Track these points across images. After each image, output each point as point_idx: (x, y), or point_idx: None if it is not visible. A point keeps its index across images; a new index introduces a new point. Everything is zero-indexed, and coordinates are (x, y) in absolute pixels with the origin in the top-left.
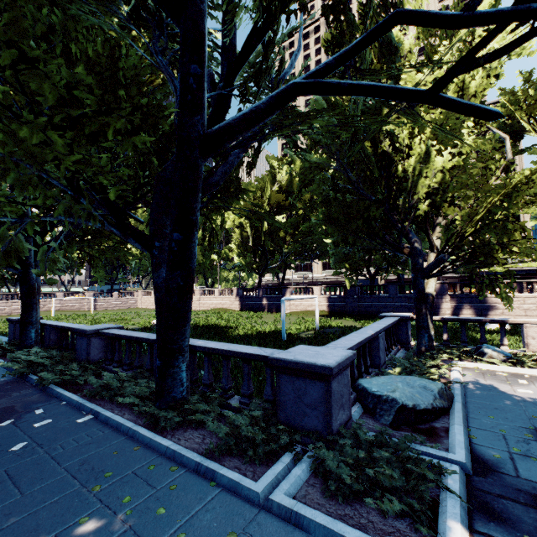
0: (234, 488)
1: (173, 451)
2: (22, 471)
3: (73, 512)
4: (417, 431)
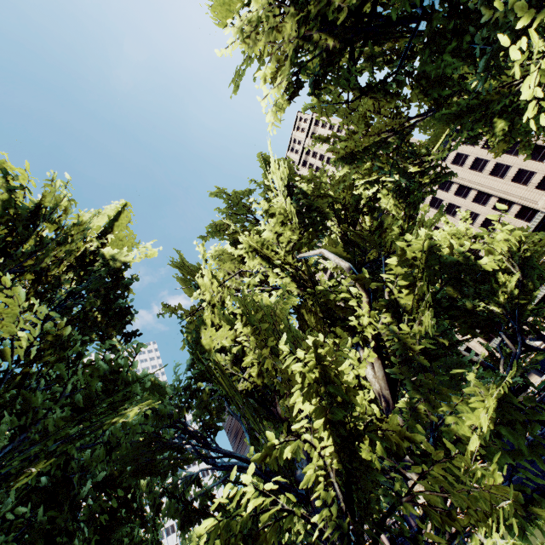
0: None
1: None
2: None
3: None
4: None
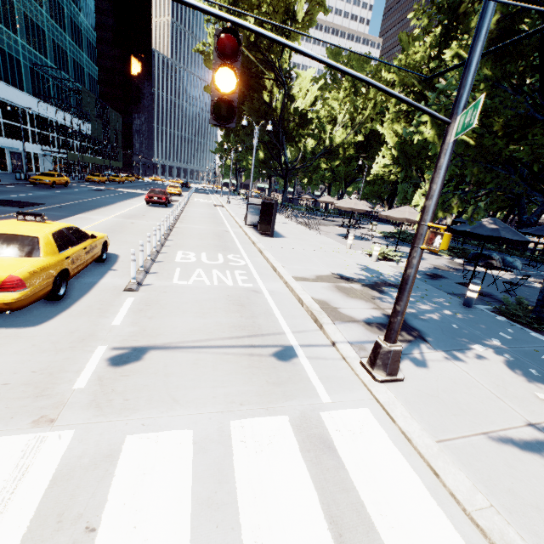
0: None
1: None
2: None
3: None
4: None
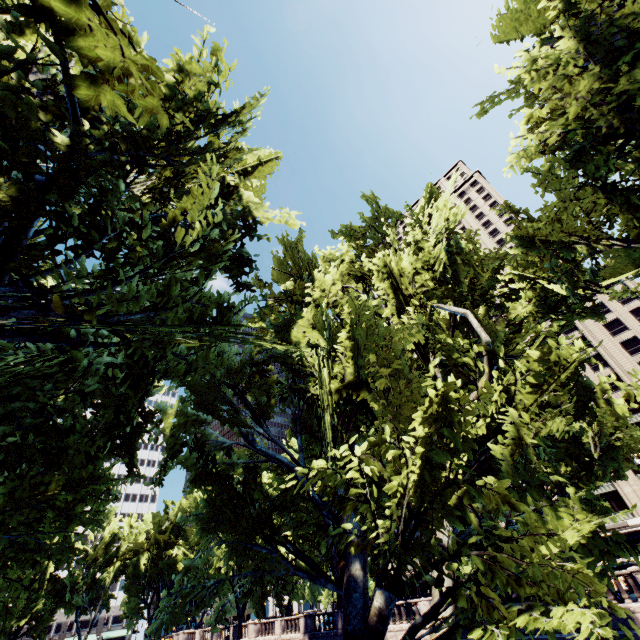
0: None
1: None
2: None
3: None
4: None
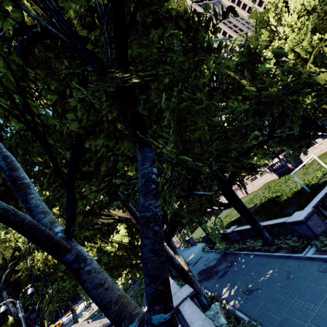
0: (297, 257)
1: (278, 255)
2: (249, 269)
3: (265, 271)
4: None
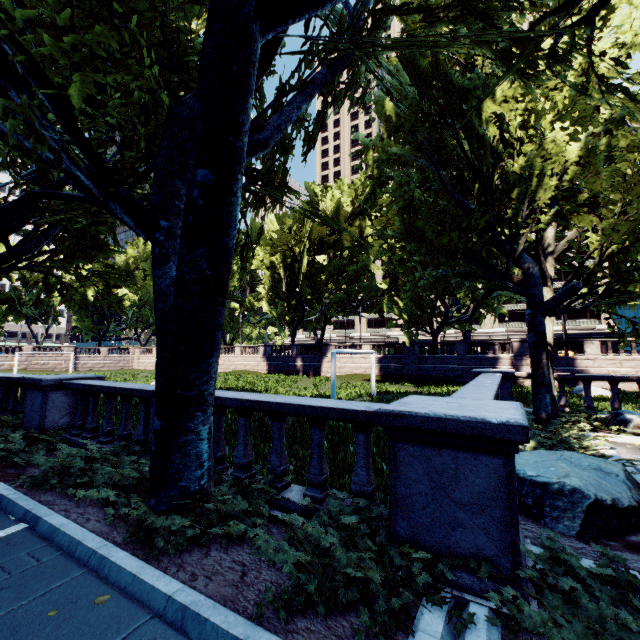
0: None
1: (181, 609)
2: None
3: None
4: (635, 549)
